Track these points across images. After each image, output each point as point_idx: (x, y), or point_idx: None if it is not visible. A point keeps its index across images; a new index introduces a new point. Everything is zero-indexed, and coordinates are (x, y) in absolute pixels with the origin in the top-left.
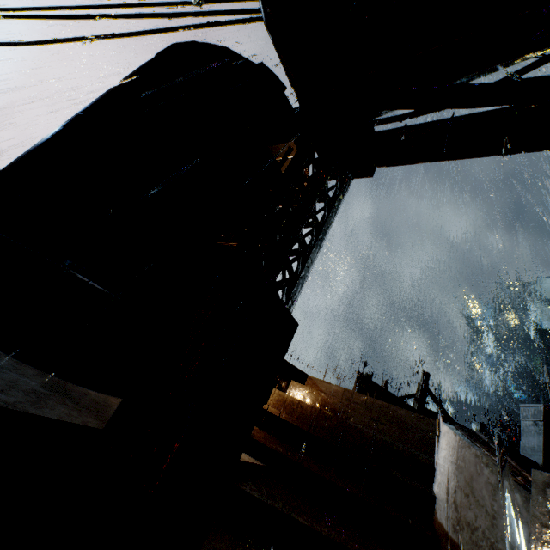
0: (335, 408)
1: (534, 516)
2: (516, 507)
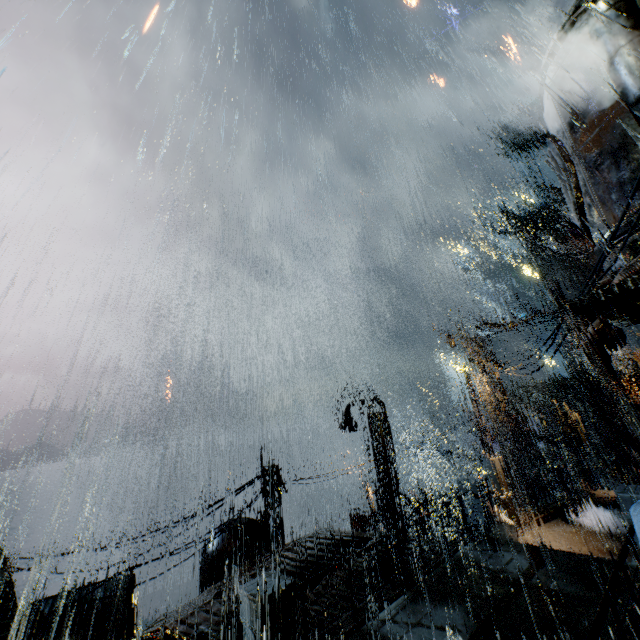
0: None
1: None
2: None
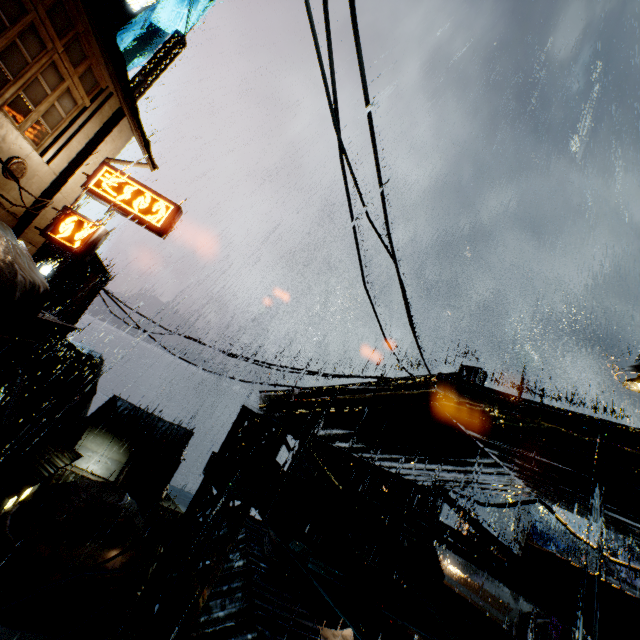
0: None
1: None
2: None
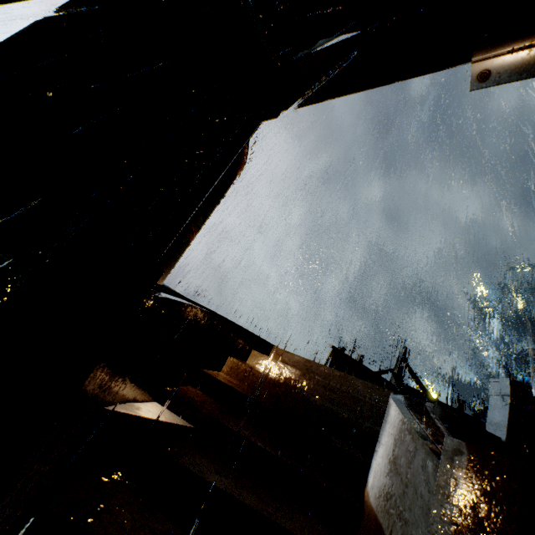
0: (291, 377)
1: (438, 485)
2: (427, 475)
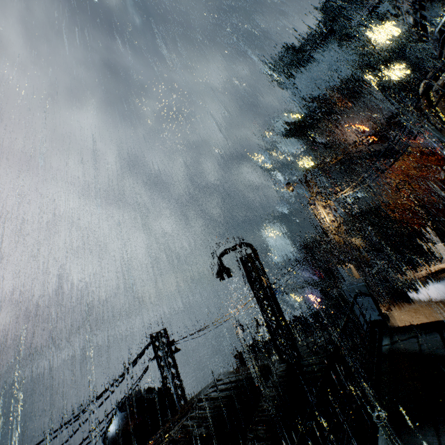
0: None
1: None
2: None
